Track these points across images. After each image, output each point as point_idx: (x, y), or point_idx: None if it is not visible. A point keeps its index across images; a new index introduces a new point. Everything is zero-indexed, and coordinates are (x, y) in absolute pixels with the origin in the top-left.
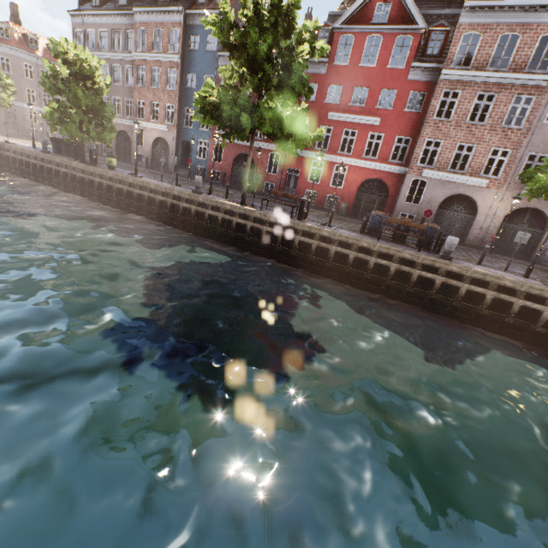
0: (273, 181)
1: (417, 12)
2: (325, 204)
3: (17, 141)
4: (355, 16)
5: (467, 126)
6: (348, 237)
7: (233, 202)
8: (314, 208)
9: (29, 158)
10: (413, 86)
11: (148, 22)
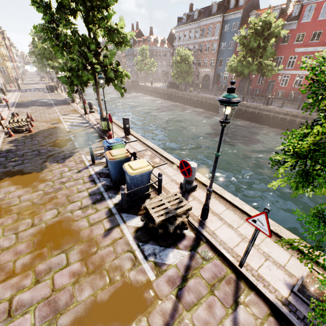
0: (260, 88)
1: None
2: (288, 96)
3: (154, 84)
4: None
5: None
6: (287, 111)
7: None
8: (282, 99)
9: (163, 91)
10: None
11: (206, 24)
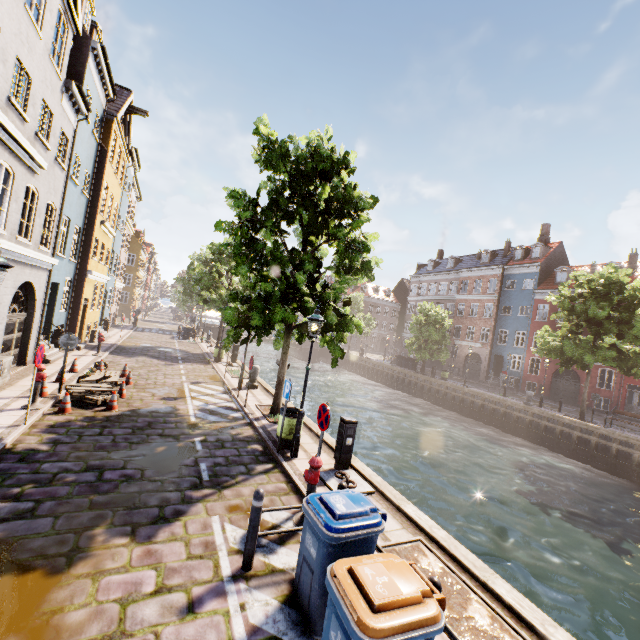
0: (607, 396)
1: None
2: None
3: (364, 355)
4: None
5: None
6: None
7: (568, 416)
8: None
9: (384, 370)
10: None
11: (470, 276)
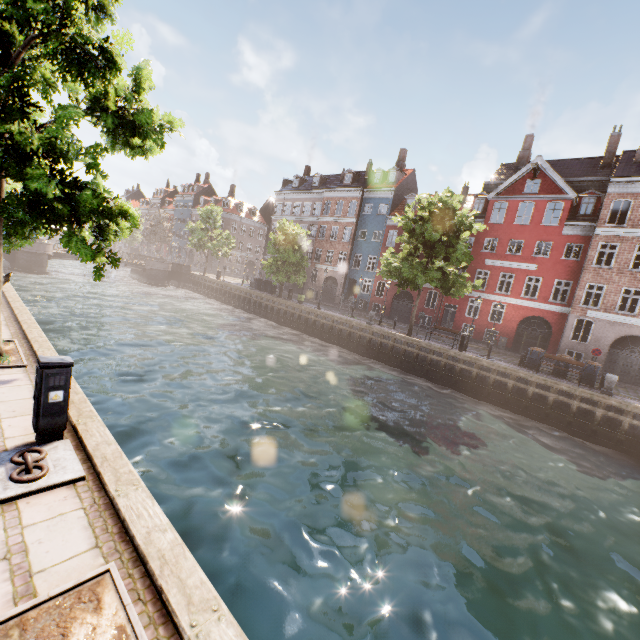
0: (431, 315)
1: (565, 185)
2: (483, 337)
3: (224, 278)
4: (508, 189)
5: (631, 273)
6: (505, 368)
7: (400, 333)
8: (472, 340)
9: (242, 294)
10: (569, 239)
11: (333, 197)
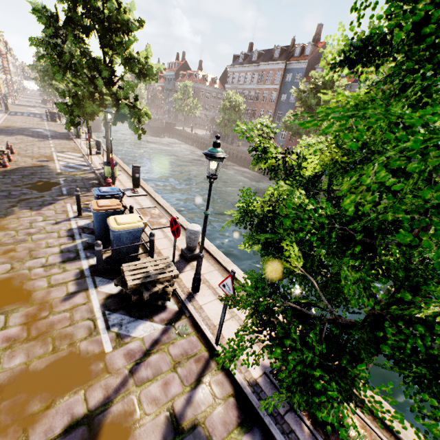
0: None
1: None
2: None
3: (195, 131)
4: None
5: None
6: None
7: None
8: None
9: (205, 141)
10: None
11: (266, 69)
